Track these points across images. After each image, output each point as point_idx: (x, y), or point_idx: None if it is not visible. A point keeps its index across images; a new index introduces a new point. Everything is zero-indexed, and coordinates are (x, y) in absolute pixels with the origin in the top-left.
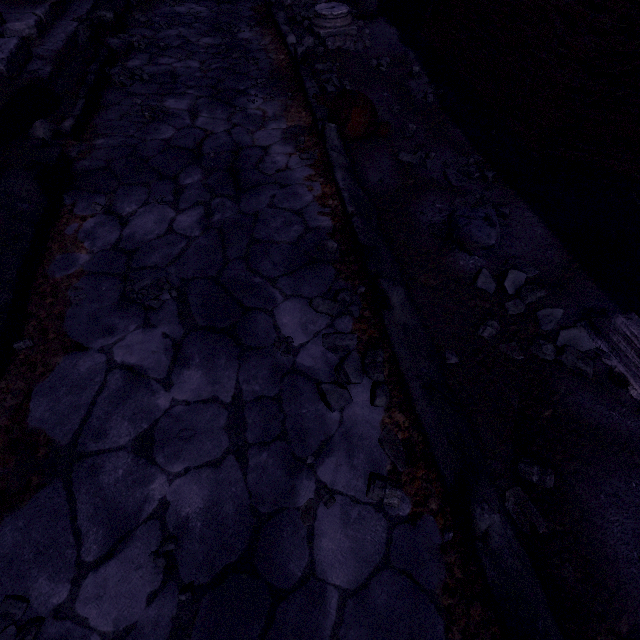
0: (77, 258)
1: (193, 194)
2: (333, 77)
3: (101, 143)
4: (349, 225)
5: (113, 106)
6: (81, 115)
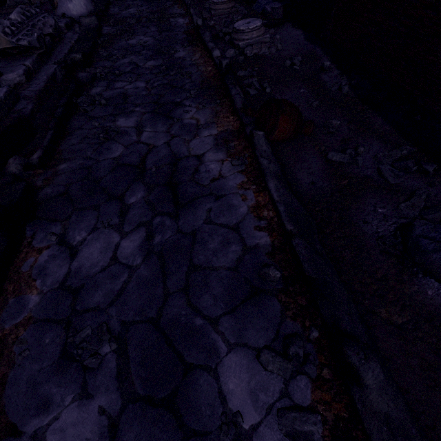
0: (28, 300)
1: (136, 214)
2: (254, 81)
3: (63, 168)
4: (289, 245)
5: (76, 131)
6: (49, 145)
